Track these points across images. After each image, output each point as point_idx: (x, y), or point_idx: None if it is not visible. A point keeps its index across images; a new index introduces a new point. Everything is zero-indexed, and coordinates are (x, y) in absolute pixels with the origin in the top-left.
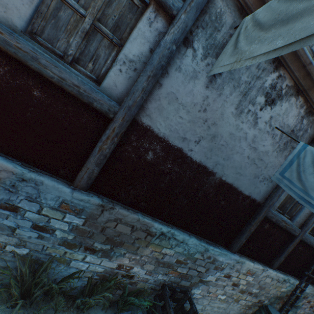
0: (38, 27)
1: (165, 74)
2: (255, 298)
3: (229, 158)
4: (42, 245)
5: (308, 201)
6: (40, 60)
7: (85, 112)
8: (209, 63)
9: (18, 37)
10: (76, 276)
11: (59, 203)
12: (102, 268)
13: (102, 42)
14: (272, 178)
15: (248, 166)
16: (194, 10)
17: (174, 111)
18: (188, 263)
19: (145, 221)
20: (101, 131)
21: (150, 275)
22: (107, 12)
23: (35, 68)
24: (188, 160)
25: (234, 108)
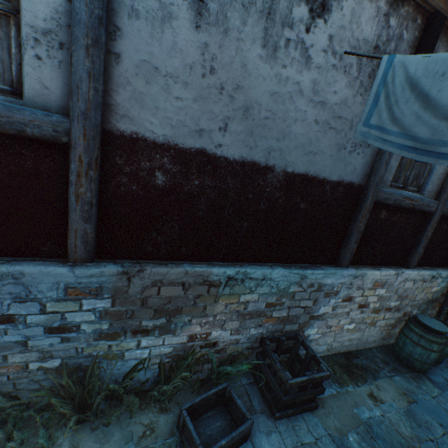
0: None
1: (116, 33)
2: (398, 312)
3: (285, 135)
4: (74, 348)
5: (412, 147)
6: None
7: (24, 150)
8: None
9: None
10: (138, 368)
11: (62, 291)
12: (169, 347)
13: None
14: (357, 138)
15: (322, 135)
16: None
17: (163, 92)
18: (284, 303)
19: (197, 270)
20: (65, 169)
21: (239, 334)
22: None
23: None
24: (222, 162)
25: (260, 46)
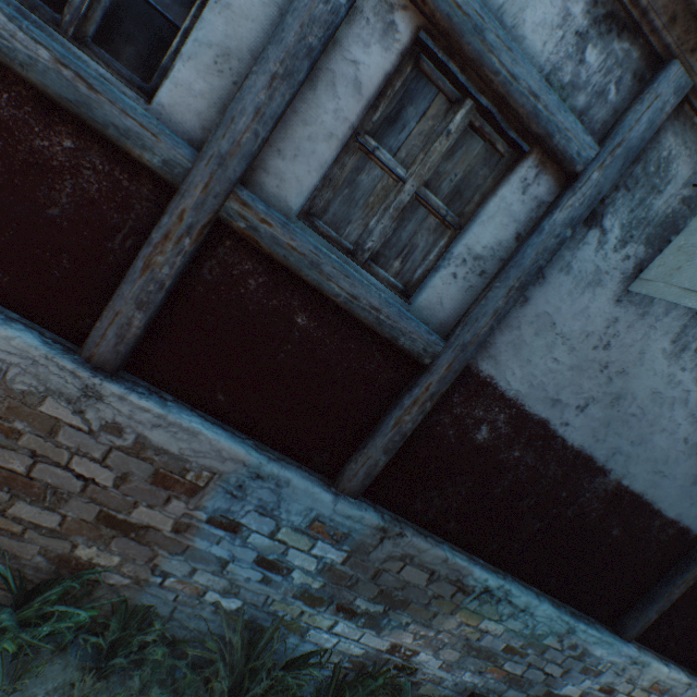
0: (319, 203)
1: (538, 279)
2: None
3: (643, 441)
4: (265, 595)
5: None
6: (322, 266)
7: (377, 352)
8: (629, 255)
9: (294, 230)
10: (317, 662)
11: (308, 520)
12: (360, 647)
13: (424, 222)
14: None
15: (684, 458)
16: (619, 162)
17: (545, 348)
18: (527, 655)
19: (458, 562)
20: (399, 386)
21: (448, 672)
22: (442, 167)
23: (312, 280)
24: (557, 443)
25: (669, 340)
